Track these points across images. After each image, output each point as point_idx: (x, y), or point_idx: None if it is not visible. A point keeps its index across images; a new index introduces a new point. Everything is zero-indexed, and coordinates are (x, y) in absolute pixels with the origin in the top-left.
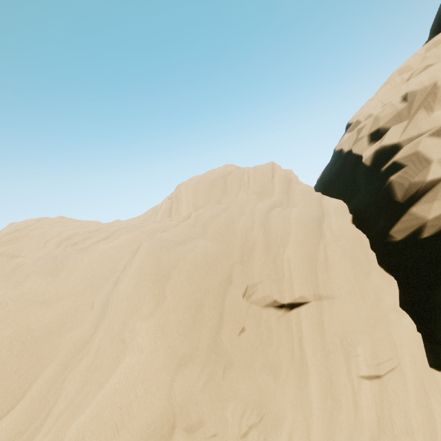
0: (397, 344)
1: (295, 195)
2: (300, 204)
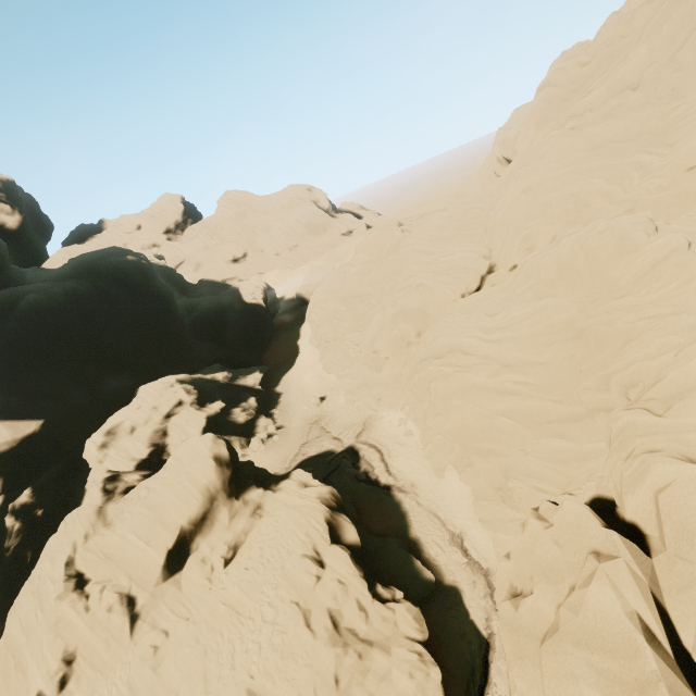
0: None
1: None
2: None
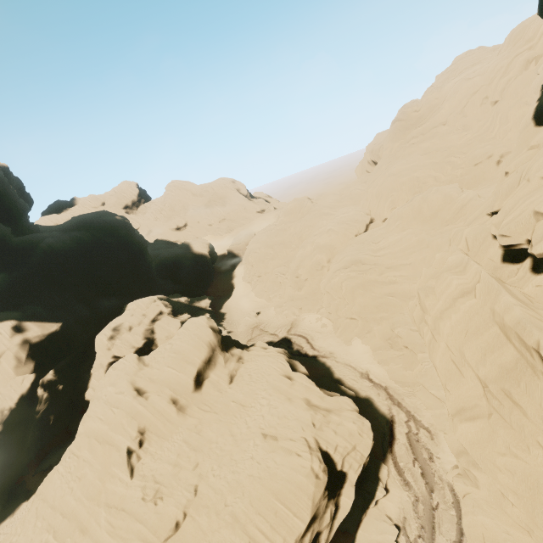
0: (508, 114)
1: (541, 40)
2: (538, 47)
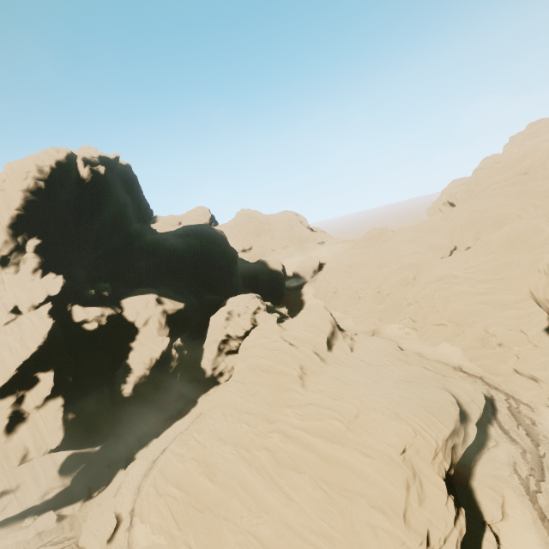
0: None
1: None
2: None
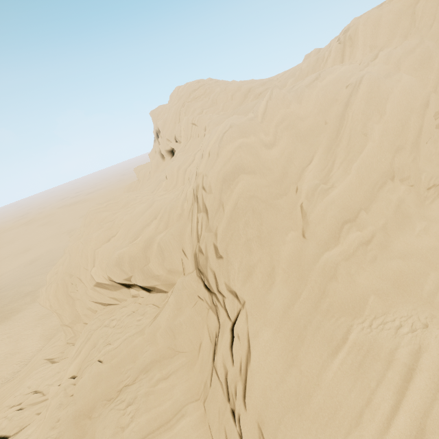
0: None
1: None
2: None
